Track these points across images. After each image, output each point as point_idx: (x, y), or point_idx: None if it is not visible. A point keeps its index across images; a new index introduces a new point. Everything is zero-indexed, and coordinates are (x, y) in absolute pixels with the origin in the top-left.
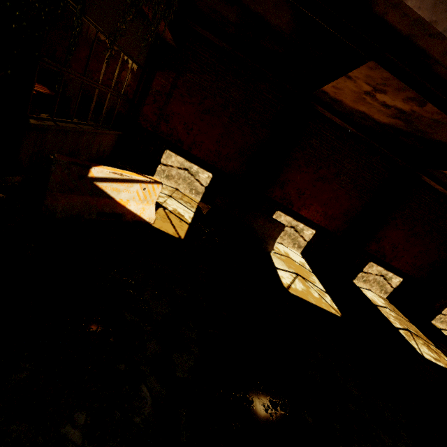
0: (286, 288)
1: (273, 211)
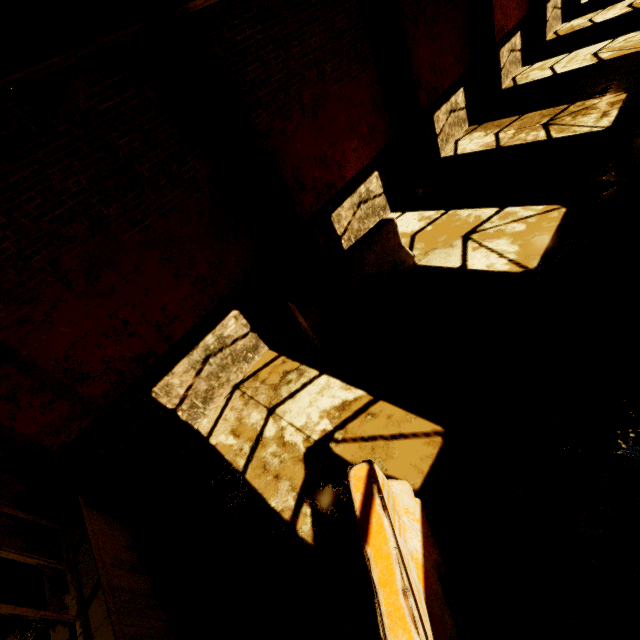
0: (527, 272)
1: (329, 224)
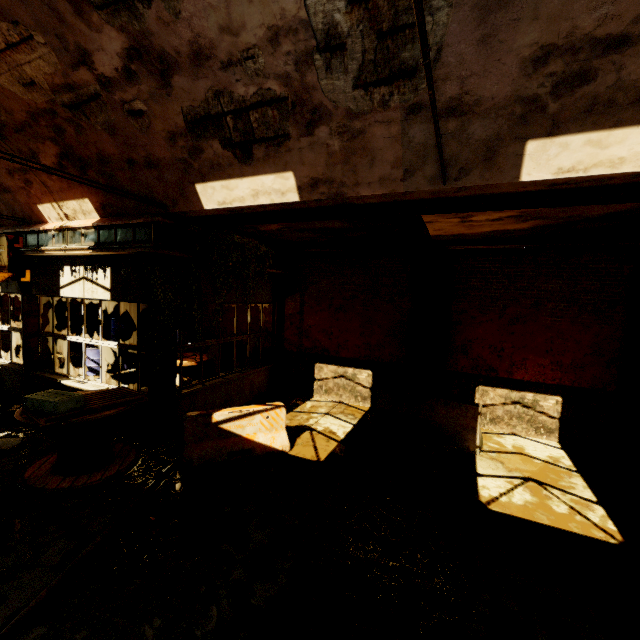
0: (482, 504)
1: (471, 389)
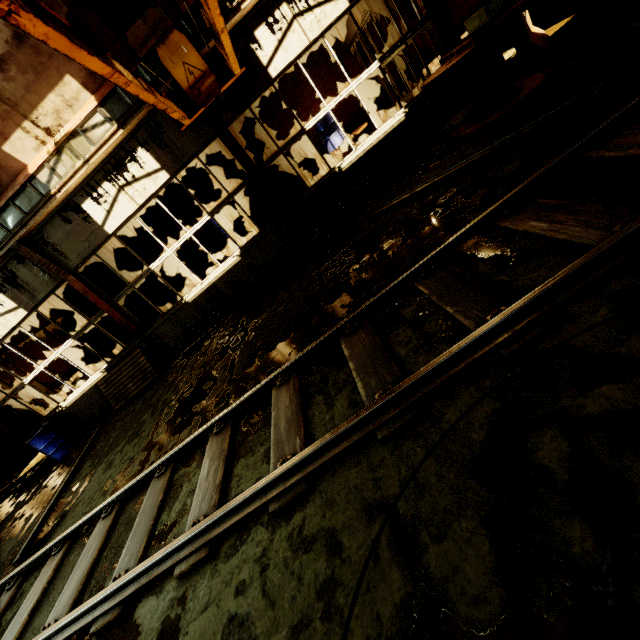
0: None
1: None
